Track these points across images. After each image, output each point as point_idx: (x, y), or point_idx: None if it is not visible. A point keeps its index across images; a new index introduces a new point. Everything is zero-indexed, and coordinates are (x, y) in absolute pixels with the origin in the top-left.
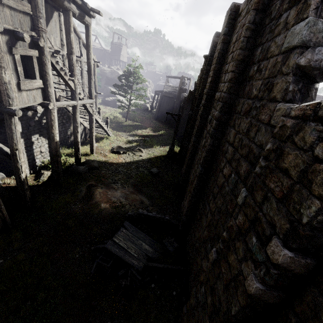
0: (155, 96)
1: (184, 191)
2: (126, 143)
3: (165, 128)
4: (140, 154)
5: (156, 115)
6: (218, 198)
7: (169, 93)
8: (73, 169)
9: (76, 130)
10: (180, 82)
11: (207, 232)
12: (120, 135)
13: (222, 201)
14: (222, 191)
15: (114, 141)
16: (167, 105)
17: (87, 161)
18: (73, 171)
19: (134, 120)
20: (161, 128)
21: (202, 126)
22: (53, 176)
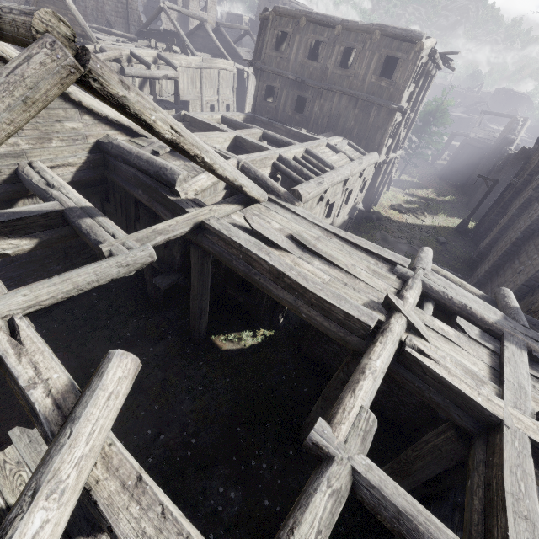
0: (448, 141)
1: (476, 266)
2: (405, 202)
3: (454, 194)
4: (423, 219)
5: (442, 171)
6: (532, 252)
7: (478, 141)
8: (367, 216)
9: (382, 180)
10: (507, 126)
11: (511, 275)
12: (396, 191)
13: (536, 252)
14: (538, 246)
15: (391, 198)
16: (468, 159)
17: (374, 212)
18: (367, 218)
19: (410, 174)
20: (448, 193)
21: (531, 200)
22: (357, 217)
